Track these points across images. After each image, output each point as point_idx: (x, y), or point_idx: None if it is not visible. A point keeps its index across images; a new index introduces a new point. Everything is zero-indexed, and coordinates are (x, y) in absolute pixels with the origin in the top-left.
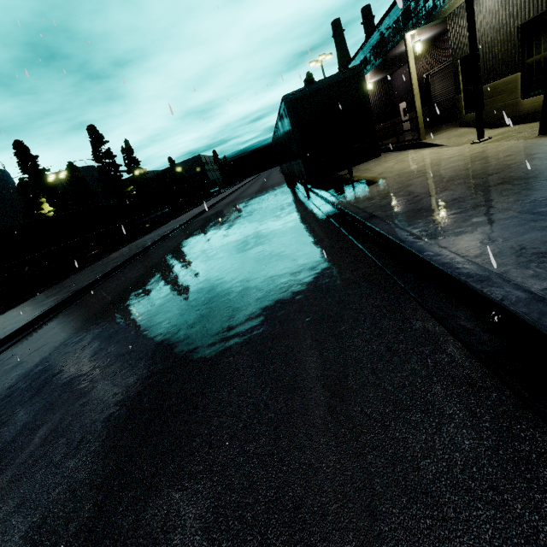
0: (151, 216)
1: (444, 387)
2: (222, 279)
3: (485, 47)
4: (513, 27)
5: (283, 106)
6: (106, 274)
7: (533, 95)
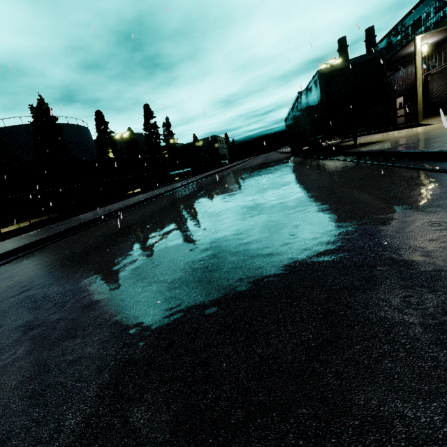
0: (179, 171)
1: None
2: (262, 186)
3: None
4: None
5: (315, 78)
6: (158, 195)
7: None
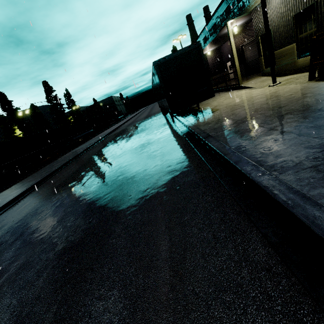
0: (82, 134)
1: (249, 271)
2: (117, 178)
3: (274, 28)
4: (290, 16)
5: (153, 68)
6: (51, 173)
7: (304, 56)
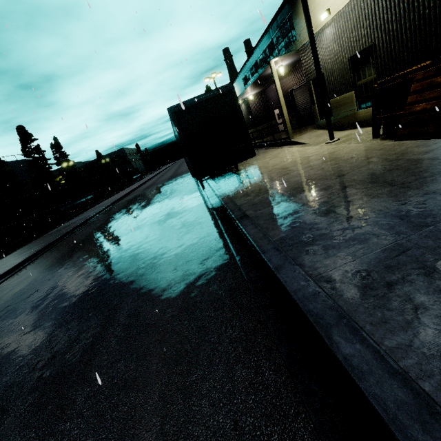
0: (76, 203)
1: None
2: (108, 282)
3: (327, 72)
4: (345, 59)
5: (169, 116)
6: (14, 268)
7: (365, 107)
